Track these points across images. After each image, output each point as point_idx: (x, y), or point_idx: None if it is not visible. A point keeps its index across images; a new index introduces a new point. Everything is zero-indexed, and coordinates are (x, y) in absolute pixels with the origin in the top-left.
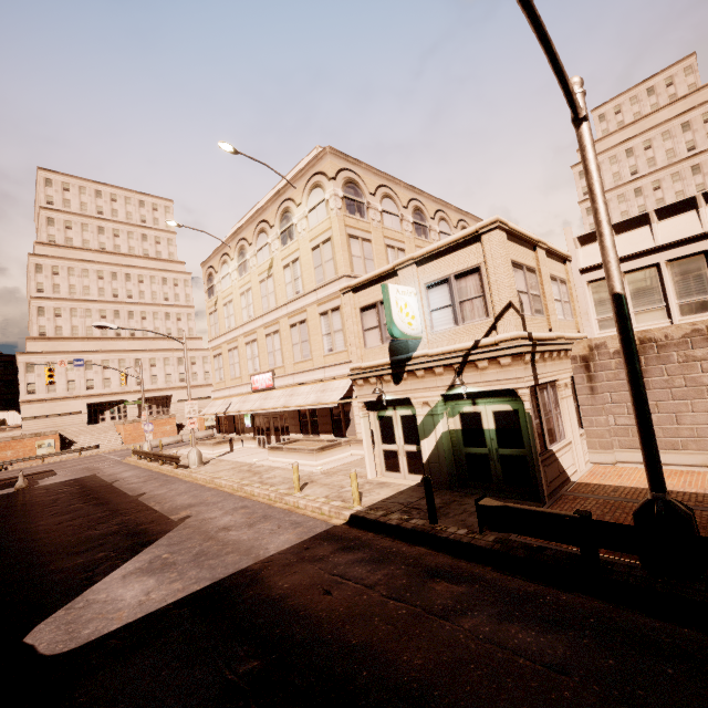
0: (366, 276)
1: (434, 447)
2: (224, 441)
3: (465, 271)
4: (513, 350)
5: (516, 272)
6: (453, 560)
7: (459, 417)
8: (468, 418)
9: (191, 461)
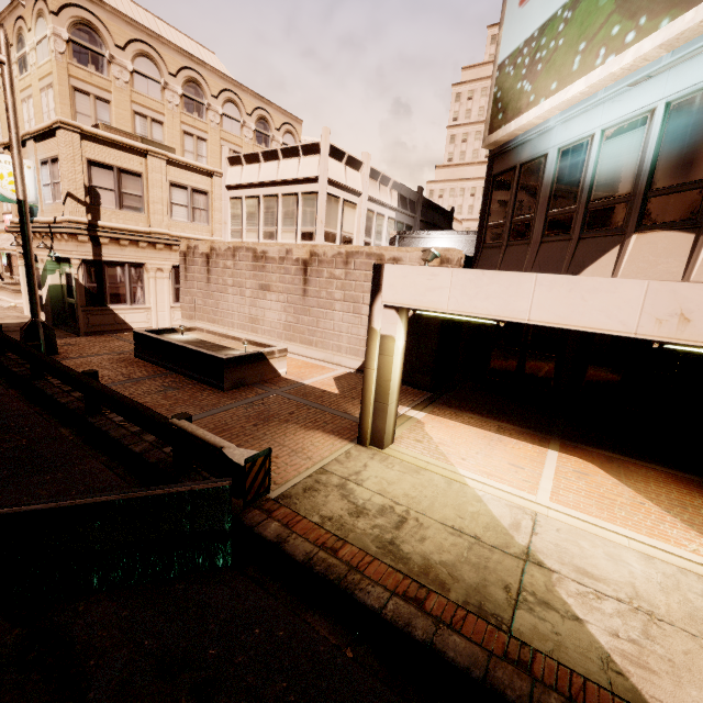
0: None
1: (47, 294)
2: None
3: (54, 158)
4: (65, 229)
5: (96, 171)
6: None
7: (65, 276)
8: (68, 277)
9: None
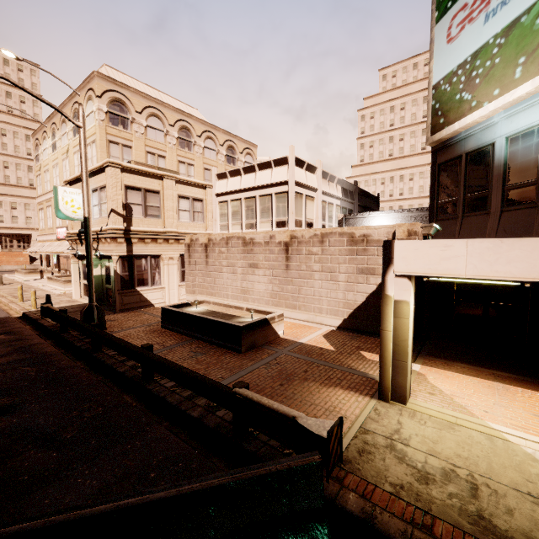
0: (72, 176)
1: None
2: (35, 272)
3: (102, 187)
4: (109, 235)
5: (130, 192)
6: (26, 329)
7: (105, 268)
8: (107, 269)
9: None
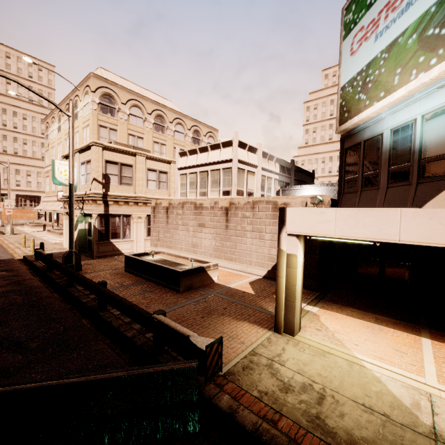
0: (67, 152)
1: (77, 235)
2: (39, 225)
3: (88, 161)
4: (91, 198)
5: (109, 165)
6: (23, 268)
7: (88, 224)
8: (89, 224)
9: (6, 231)
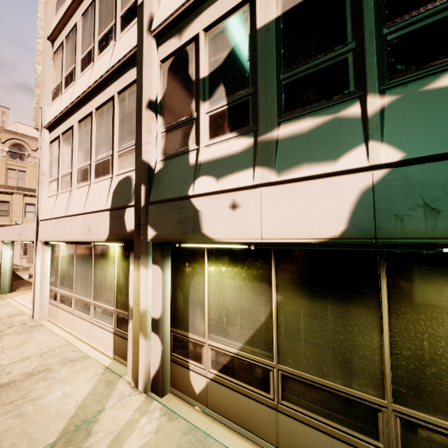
0: None
1: None
2: None
3: None
4: None
5: None
6: None
7: None
8: None
9: None
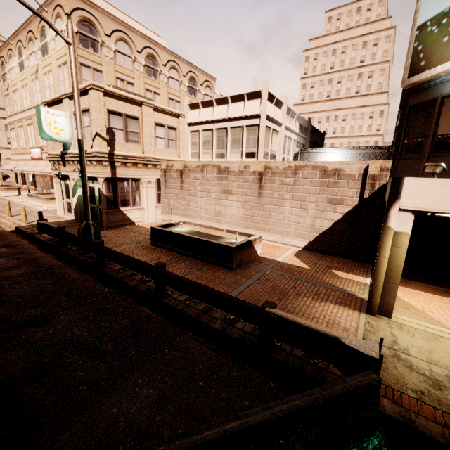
0: (51, 97)
1: (76, 202)
2: (13, 188)
3: (85, 110)
4: (95, 158)
5: (113, 117)
6: (25, 243)
7: (89, 189)
8: (91, 190)
9: None
